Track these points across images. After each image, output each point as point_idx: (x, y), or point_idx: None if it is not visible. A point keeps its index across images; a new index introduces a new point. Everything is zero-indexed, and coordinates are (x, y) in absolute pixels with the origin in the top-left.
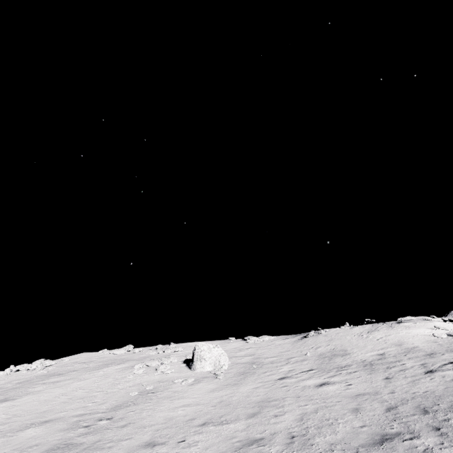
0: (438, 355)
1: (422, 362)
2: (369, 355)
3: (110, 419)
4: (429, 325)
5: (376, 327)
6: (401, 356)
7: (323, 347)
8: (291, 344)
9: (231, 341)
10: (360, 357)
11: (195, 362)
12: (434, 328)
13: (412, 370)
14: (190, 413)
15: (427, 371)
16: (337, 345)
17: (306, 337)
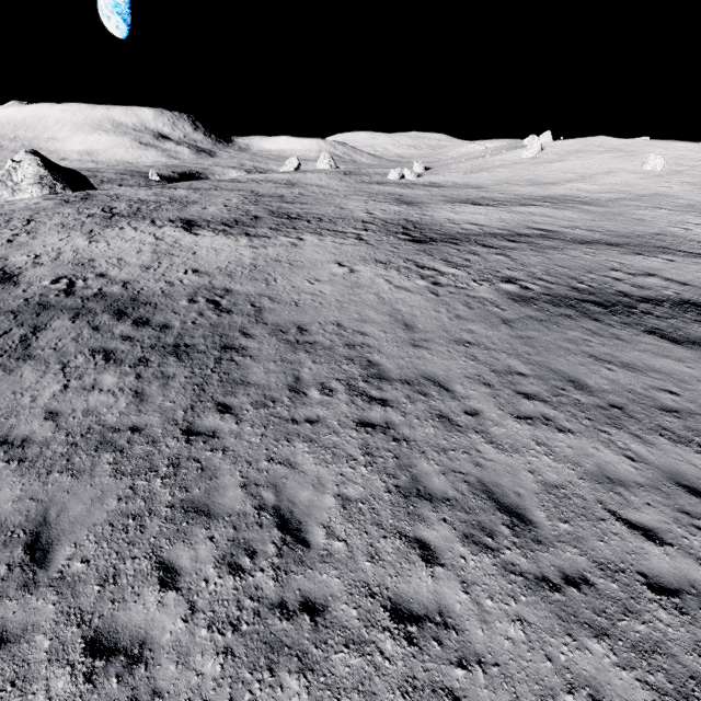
0: None
1: None
2: None
3: (590, 178)
4: None
5: None
6: None
7: None
8: None
9: None
10: None
11: (643, 164)
12: None
13: None
14: (612, 182)
15: None
16: None
17: None
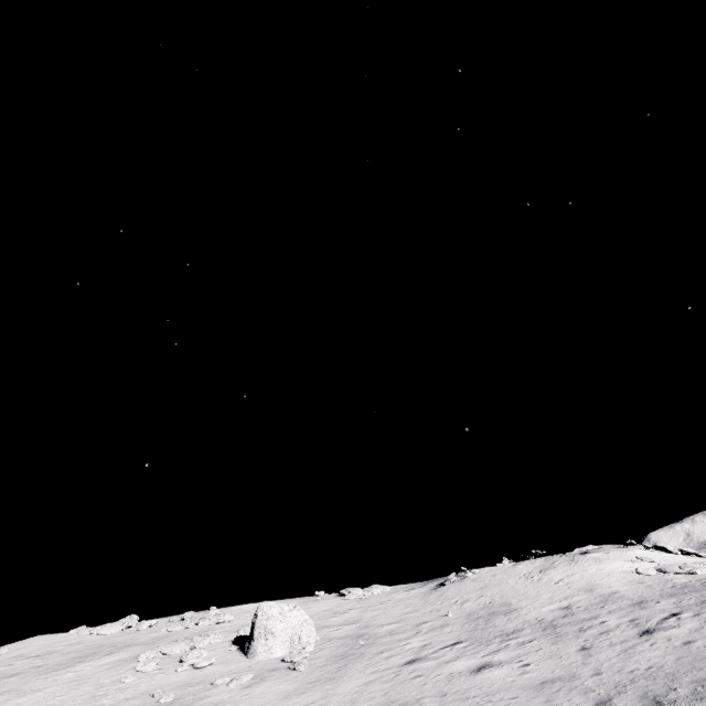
0: (651, 604)
1: (630, 617)
2: (548, 610)
3: None
4: (627, 555)
5: (552, 562)
6: (597, 609)
7: (473, 600)
8: (421, 598)
9: (318, 598)
10: (534, 614)
11: (255, 641)
12: (636, 560)
13: (619, 632)
14: None
15: (643, 632)
16: (496, 595)
17: (443, 584)
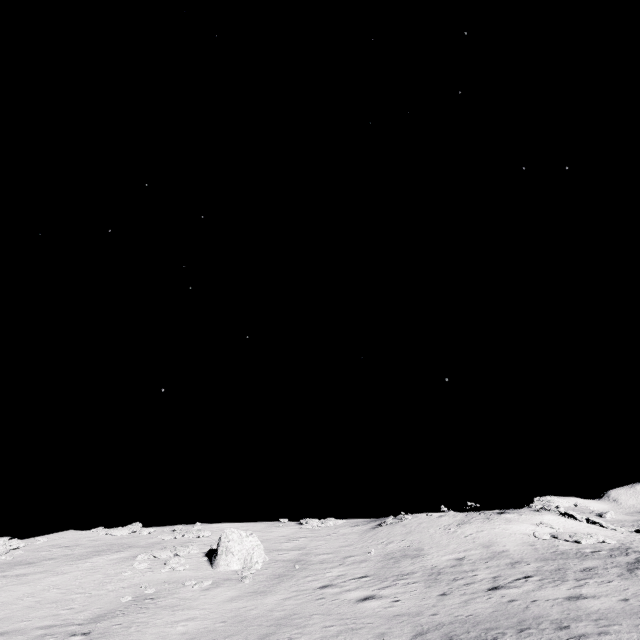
0: (521, 565)
1: (496, 574)
2: (445, 559)
3: (87, 634)
4: (536, 519)
5: (470, 518)
6: (481, 563)
7: (397, 542)
8: (360, 534)
9: (280, 525)
10: (434, 561)
11: (218, 557)
12: (540, 525)
13: (477, 585)
14: (191, 631)
15: (492, 588)
16: (415, 540)
17: (380, 525)
